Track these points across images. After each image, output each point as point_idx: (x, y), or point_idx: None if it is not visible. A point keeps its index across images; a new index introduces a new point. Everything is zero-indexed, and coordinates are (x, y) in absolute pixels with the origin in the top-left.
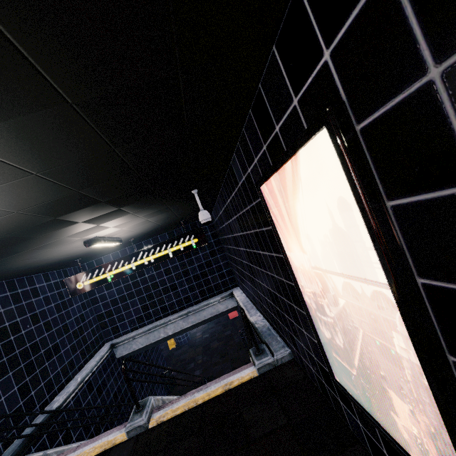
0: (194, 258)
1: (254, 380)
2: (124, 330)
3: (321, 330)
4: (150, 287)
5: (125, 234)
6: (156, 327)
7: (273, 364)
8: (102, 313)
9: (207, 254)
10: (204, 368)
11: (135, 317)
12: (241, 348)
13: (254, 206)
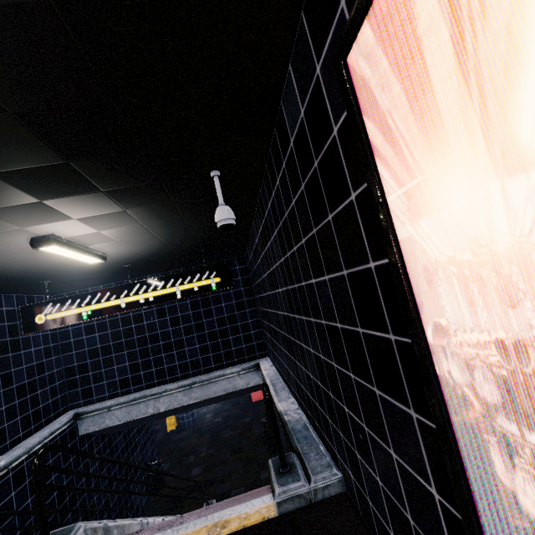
0: (213, 309)
1: (269, 525)
2: (99, 396)
3: (498, 480)
4: (147, 339)
5: (112, 249)
6: (144, 397)
7: (307, 498)
8: (73, 367)
9: (233, 305)
10: (207, 466)
11: (118, 378)
12: (261, 445)
13: (316, 169)
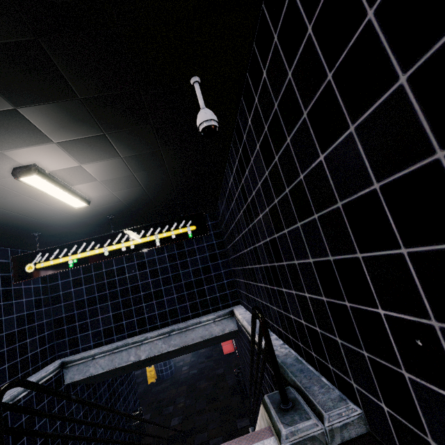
0: (189, 261)
1: None
2: (84, 345)
3: None
4: (129, 290)
5: (95, 193)
6: (126, 345)
7: (322, 441)
8: (61, 318)
9: (206, 257)
10: (185, 416)
11: (102, 328)
12: (235, 394)
13: None
